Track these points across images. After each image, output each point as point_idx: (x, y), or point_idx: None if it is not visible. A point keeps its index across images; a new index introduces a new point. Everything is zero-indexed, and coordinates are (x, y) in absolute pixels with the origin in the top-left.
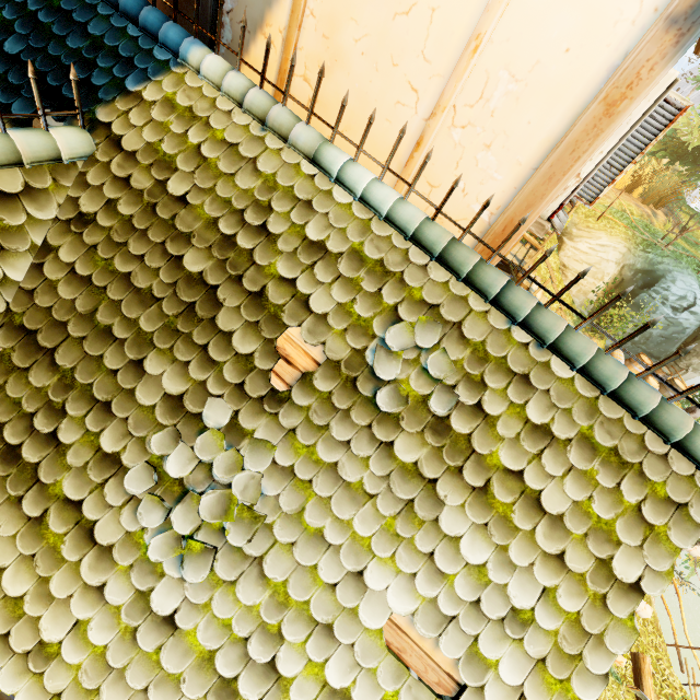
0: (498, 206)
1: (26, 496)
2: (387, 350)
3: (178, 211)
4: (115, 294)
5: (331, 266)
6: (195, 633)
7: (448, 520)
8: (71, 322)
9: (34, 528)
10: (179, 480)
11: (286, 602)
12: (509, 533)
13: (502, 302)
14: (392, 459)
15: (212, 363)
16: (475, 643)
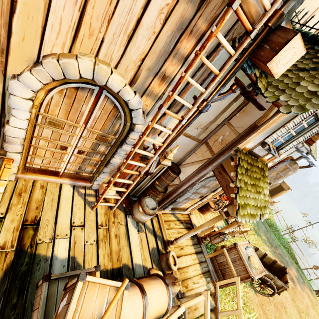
0: None
1: None
2: None
3: None
4: None
5: None
6: None
7: None
8: None
9: None
10: None
11: None
12: None
13: None
14: None
15: None
16: None
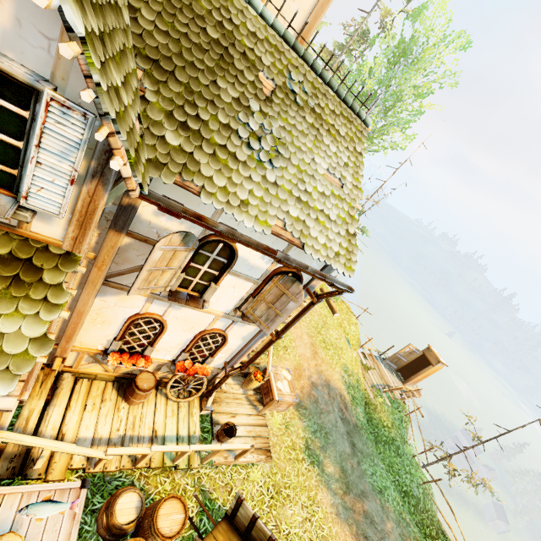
0: (297, 30)
1: (203, 145)
2: (293, 82)
3: (191, 1)
4: (186, 44)
5: (262, 45)
6: (284, 185)
7: (325, 140)
8: (173, 57)
9: (214, 158)
10: (255, 133)
11: (301, 171)
12: (337, 142)
13: (314, 66)
14: (307, 122)
15: (242, 84)
16: (341, 173)
